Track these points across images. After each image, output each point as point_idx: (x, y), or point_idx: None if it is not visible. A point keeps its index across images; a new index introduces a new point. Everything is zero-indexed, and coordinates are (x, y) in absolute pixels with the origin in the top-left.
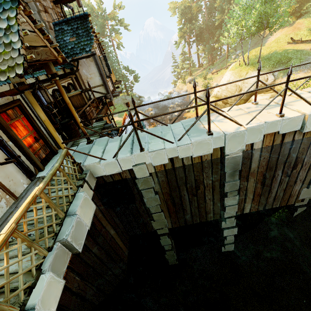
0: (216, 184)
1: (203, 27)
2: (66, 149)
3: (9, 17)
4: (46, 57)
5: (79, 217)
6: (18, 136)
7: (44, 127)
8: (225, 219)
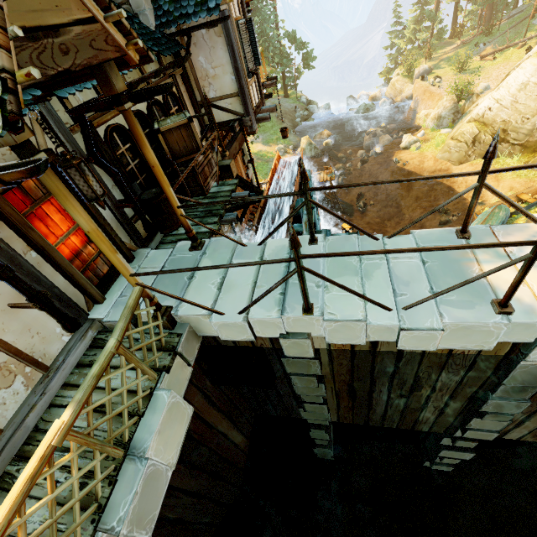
0: (464, 391)
1: None
2: (139, 287)
3: None
4: (91, 56)
5: (152, 463)
6: (47, 241)
7: (109, 205)
8: (455, 440)
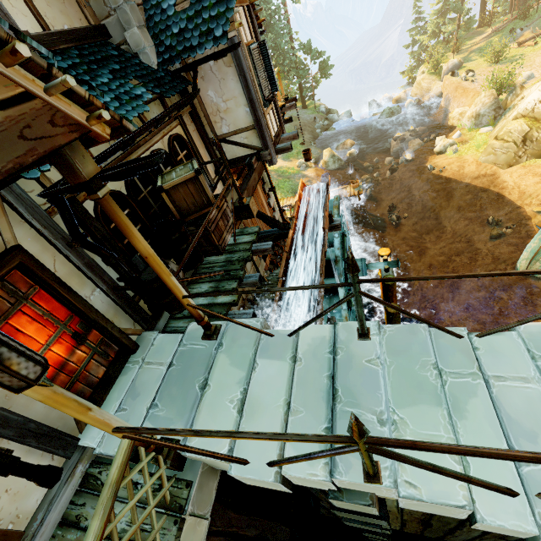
0: None
1: None
2: (128, 441)
3: None
4: (22, 152)
5: None
6: None
7: (104, 290)
8: None
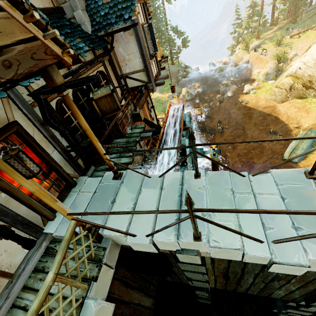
0: (312, 285)
1: None
2: (74, 221)
3: None
4: (32, 65)
5: None
6: (12, 185)
7: (59, 151)
8: (299, 306)
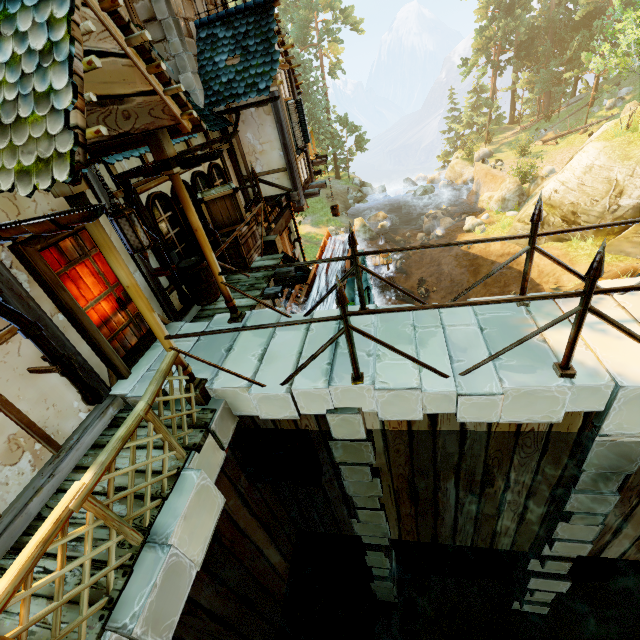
0: (543, 485)
1: (540, 25)
2: (174, 352)
3: (53, 18)
4: (149, 122)
5: (175, 553)
6: (77, 303)
7: (144, 273)
8: (544, 560)
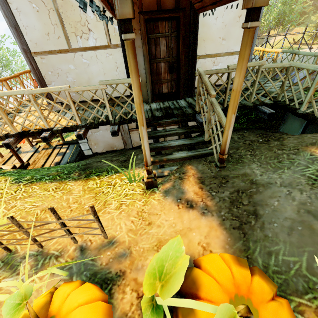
0: None
1: None
2: None
3: None
4: None
5: None
6: None
7: None
8: None
